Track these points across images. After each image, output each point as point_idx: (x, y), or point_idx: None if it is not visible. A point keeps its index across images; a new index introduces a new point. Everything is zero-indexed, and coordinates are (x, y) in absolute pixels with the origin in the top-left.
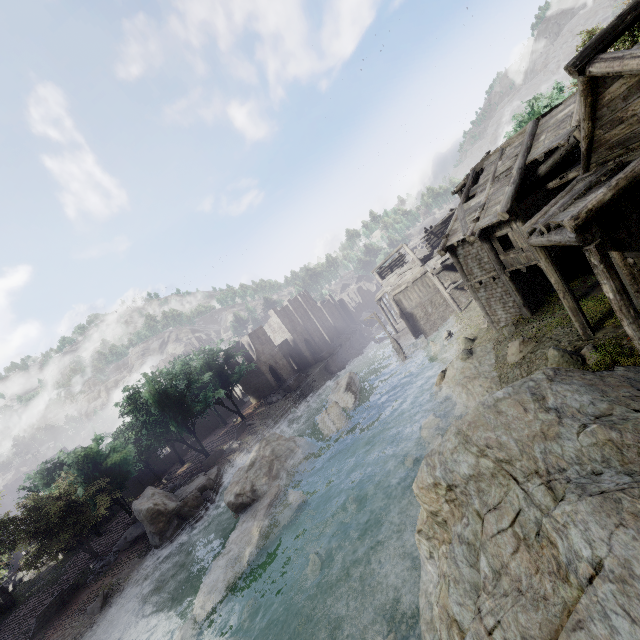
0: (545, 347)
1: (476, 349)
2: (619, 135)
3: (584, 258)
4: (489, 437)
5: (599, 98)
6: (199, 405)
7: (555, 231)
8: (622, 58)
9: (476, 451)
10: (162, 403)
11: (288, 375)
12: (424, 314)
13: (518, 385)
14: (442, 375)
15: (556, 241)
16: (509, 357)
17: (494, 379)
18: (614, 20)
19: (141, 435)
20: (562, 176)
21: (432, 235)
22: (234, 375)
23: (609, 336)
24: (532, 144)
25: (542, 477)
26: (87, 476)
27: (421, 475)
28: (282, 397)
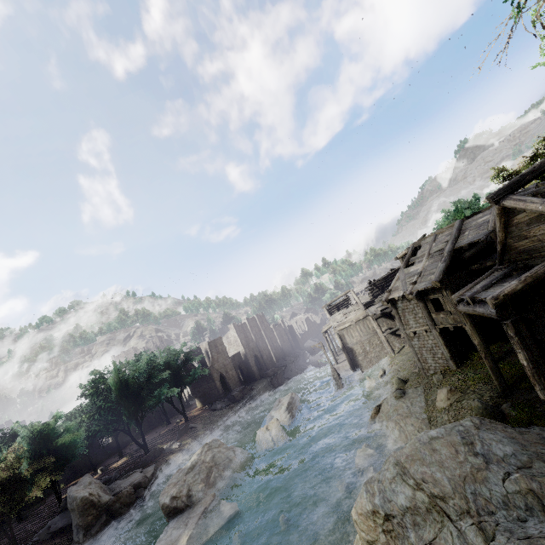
0: (470, 398)
1: (408, 390)
2: (525, 246)
3: (500, 327)
4: (425, 472)
5: (510, 220)
6: (153, 399)
7: (479, 304)
8: (525, 201)
9: (413, 484)
10: (121, 391)
11: (235, 385)
12: (362, 351)
13: (449, 427)
14: (377, 409)
15: (480, 312)
16: (438, 402)
17: (424, 420)
18: (518, 177)
19: (93, 419)
20: (482, 262)
21: (374, 286)
22: (188, 377)
23: (524, 398)
24: (459, 236)
25: (473, 517)
26: (35, 452)
27: (360, 501)
28: (226, 405)
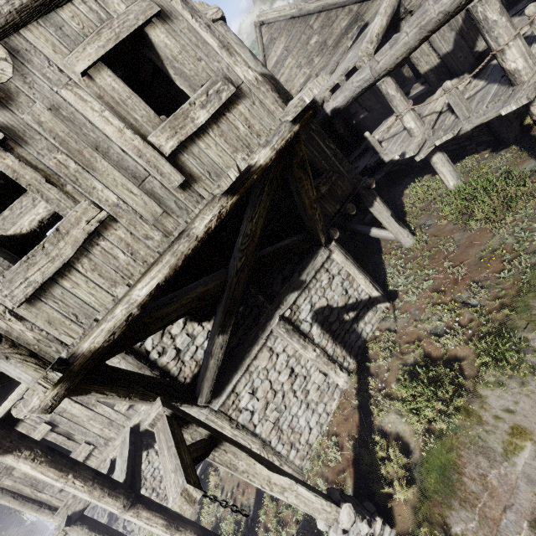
0: None
1: None
2: None
3: None
4: None
5: None
6: None
7: None
8: None
9: None
10: None
11: None
12: None
13: None
14: None
15: None
16: None
17: None
18: None
19: None
20: None
21: None
22: None
23: None
24: None
25: None
26: None
27: None
28: None
